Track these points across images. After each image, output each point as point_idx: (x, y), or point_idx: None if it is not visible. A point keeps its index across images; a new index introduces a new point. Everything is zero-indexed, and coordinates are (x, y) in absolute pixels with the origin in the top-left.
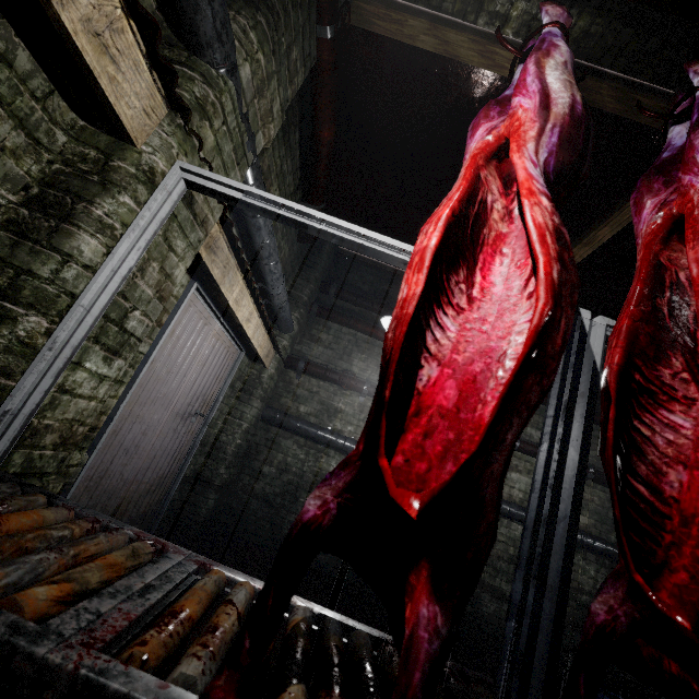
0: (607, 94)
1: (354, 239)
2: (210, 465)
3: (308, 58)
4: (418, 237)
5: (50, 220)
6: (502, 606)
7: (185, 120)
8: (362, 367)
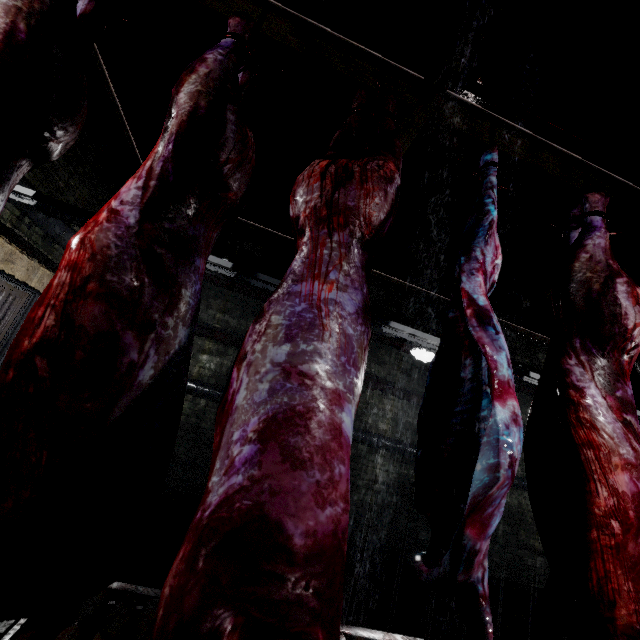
0: (333, 54)
1: None
2: None
3: None
4: None
5: None
6: None
7: None
8: None
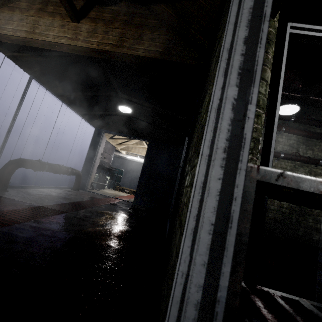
0: None
1: None
2: None
3: None
4: None
5: None
6: None
7: None
8: None
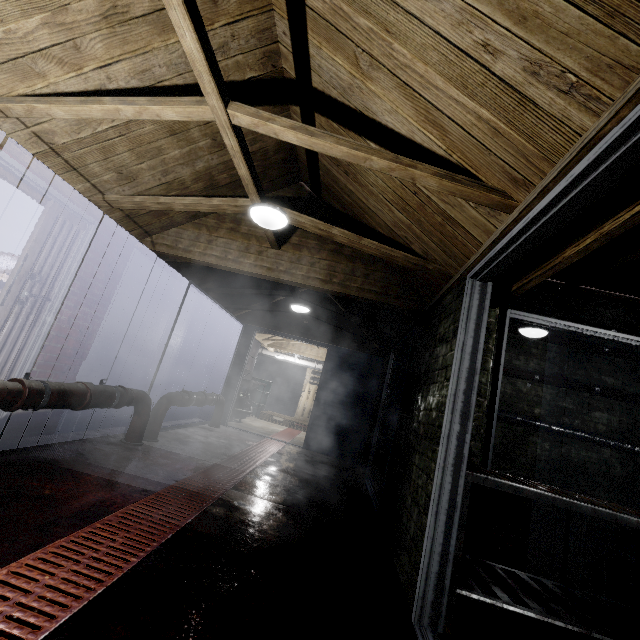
0: None
1: (606, 337)
2: None
3: None
4: None
5: None
6: None
7: None
8: None
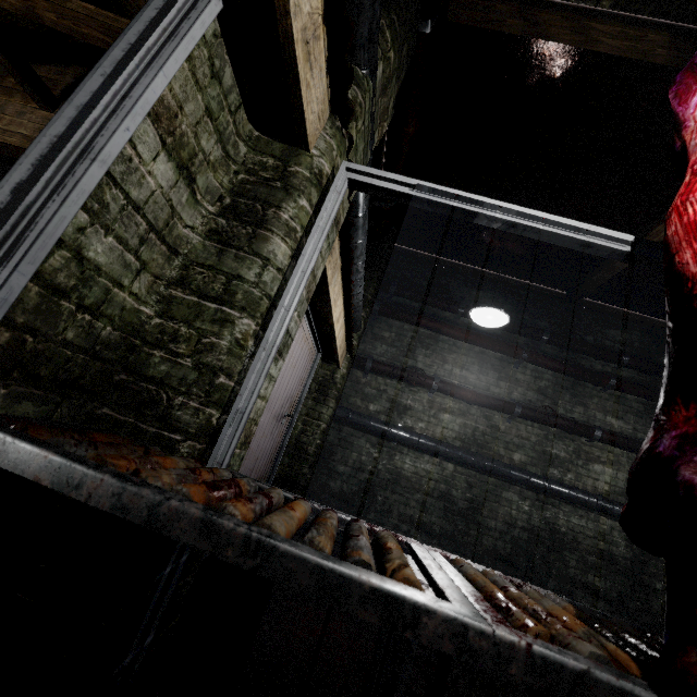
0: None
1: (528, 224)
2: (294, 466)
3: (409, 54)
4: (685, 207)
5: (246, 227)
6: (598, 604)
7: (344, 122)
8: (427, 363)
